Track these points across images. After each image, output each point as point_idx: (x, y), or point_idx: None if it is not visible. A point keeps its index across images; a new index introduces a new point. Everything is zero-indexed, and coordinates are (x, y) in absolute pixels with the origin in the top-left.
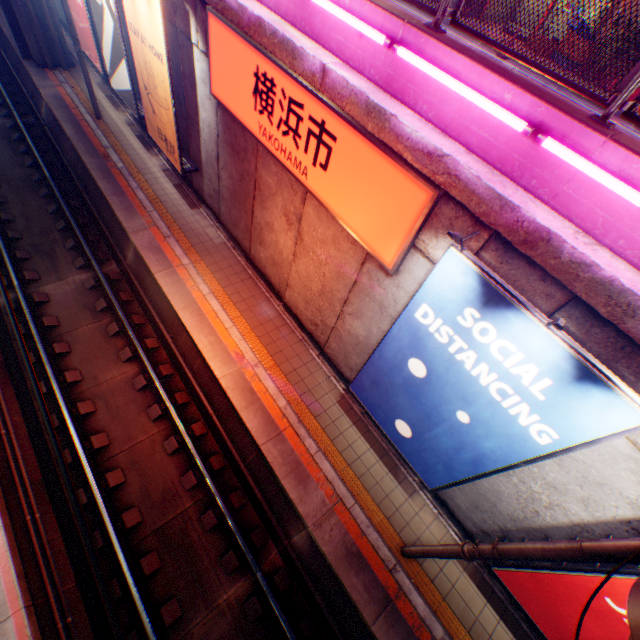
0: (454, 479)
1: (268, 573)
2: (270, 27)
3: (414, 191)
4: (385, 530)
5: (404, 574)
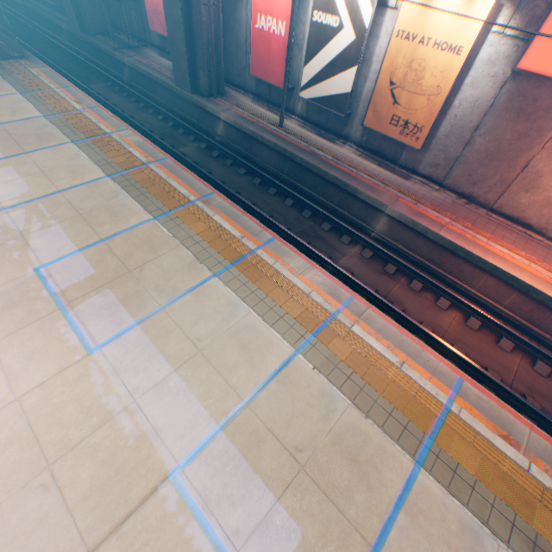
0: None
1: None
2: None
3: None
4: None
5: None
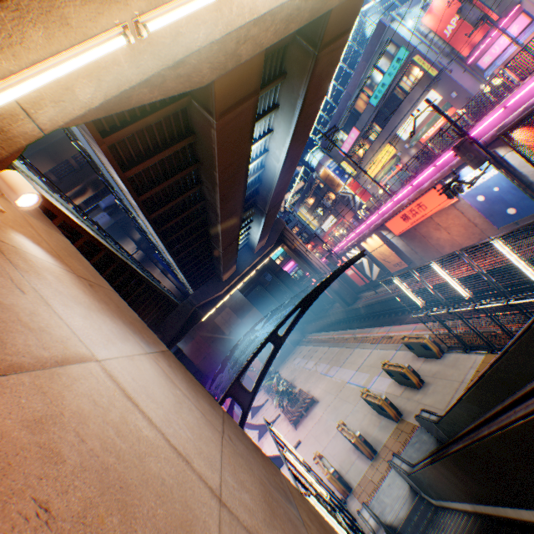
0: (528, 198)
1: None
2: (395, 209)
3: (436, 188)
4: None
5: None
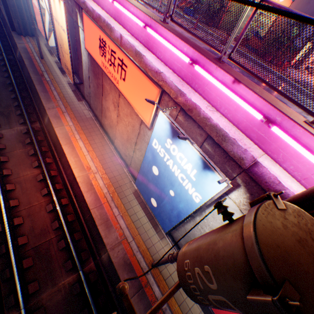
0: (172, 226)
1: (87, 273)
2: (103, 18)
3: (154, 89)
4: (145, 254)
5: (151, 275)
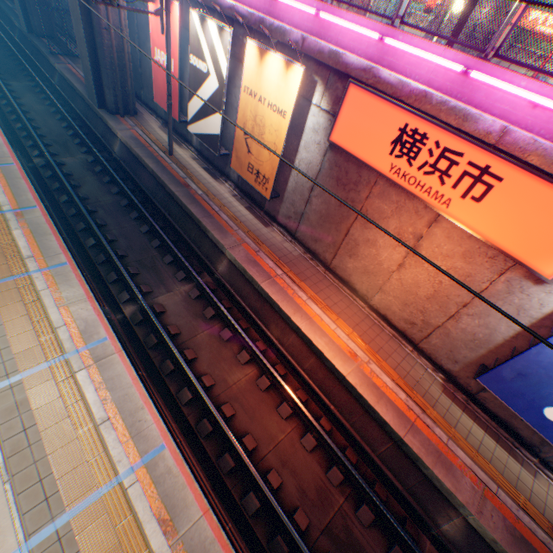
0: None
1: None
2: (438, 98)
3: None
4: (532, 512)
5: None
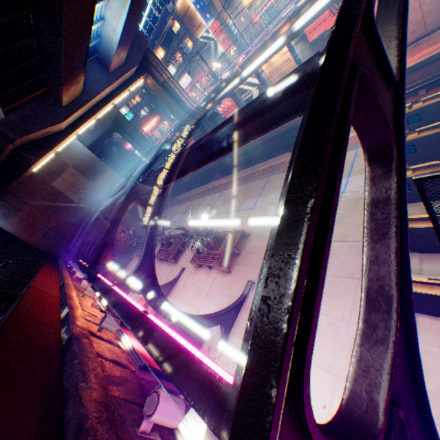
0: None
1: None
2: None
3: None
4: None
5: None
